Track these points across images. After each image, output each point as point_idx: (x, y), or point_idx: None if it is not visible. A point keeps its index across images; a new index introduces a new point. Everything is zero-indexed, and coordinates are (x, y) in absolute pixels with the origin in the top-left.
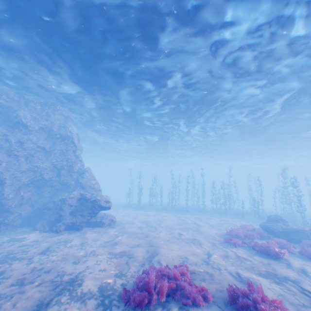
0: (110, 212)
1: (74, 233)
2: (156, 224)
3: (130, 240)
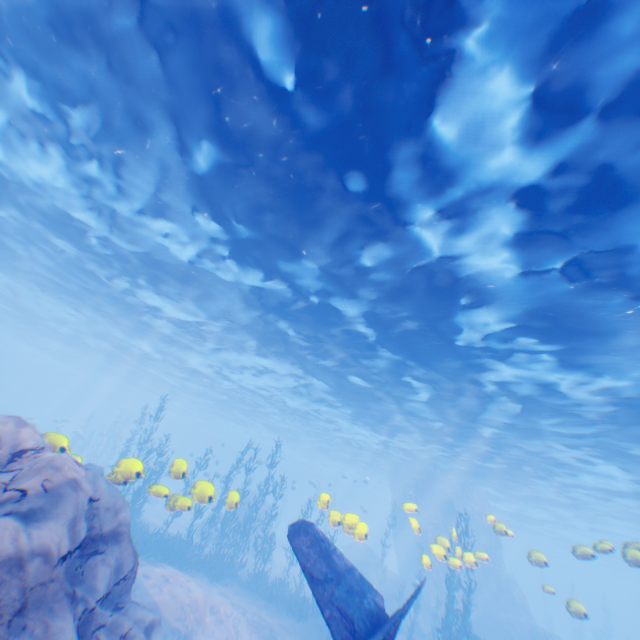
0: None
1: None
2: None
3: None
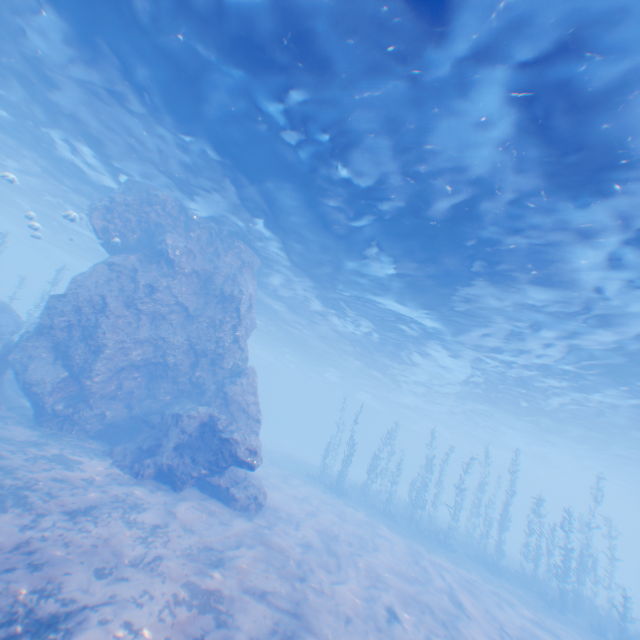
0: (268, 473)
1: (163, 493)
2: (346, 550)
3: (257, 568)
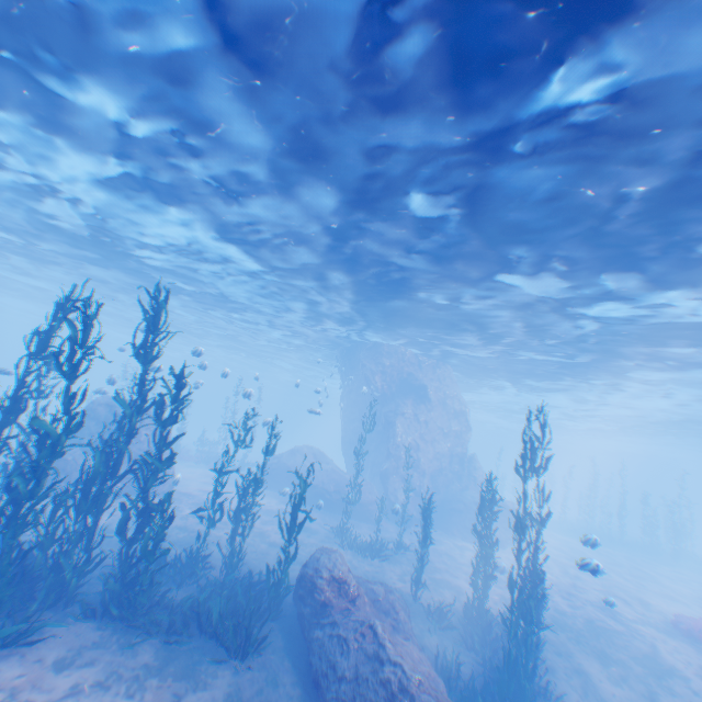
0: None
1: (504, 550)
2: (579, 556)
3: (587, 576)
